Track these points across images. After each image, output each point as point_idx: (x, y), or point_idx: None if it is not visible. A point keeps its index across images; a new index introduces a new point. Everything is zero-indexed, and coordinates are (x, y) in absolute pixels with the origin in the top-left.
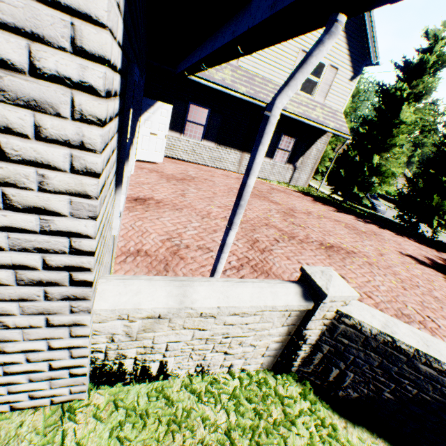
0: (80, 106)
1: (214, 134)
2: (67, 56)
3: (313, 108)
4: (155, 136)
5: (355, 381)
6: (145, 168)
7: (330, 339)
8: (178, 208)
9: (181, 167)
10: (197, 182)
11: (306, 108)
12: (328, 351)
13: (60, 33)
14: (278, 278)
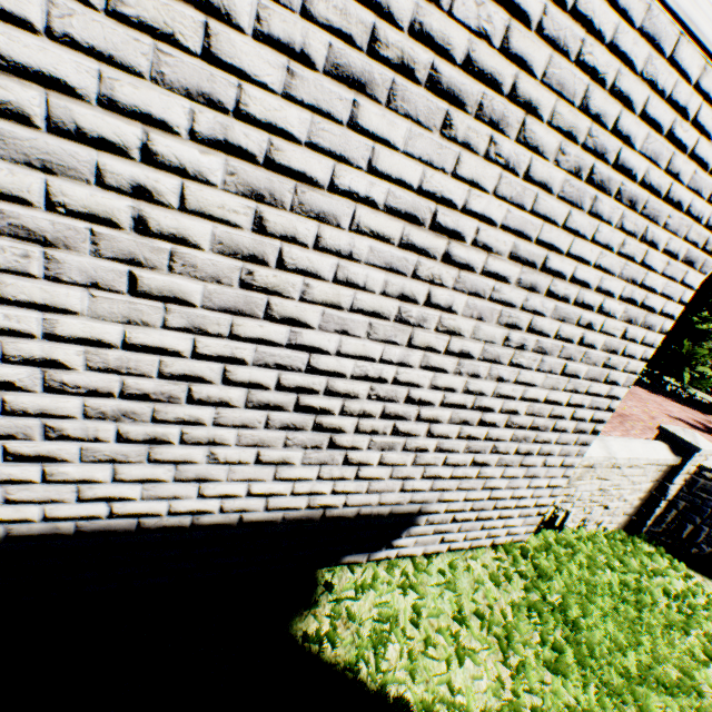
0: (663, 325)
1: None
2: (673, 304)
3: None
4: None
5: (709, 535)
6: None
7: (687, 494)
8: None
9: None
10: None
11: None
12: (683, 507)
13: (678, 295)
14: None
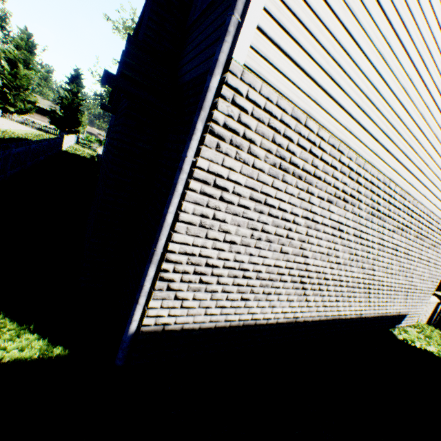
0: None
1: None
2: None
3: None
4: None
5: None
6: None
7: None
8: None
9: None
10: None
11: None
12: (440, 315)
13: None
14: None
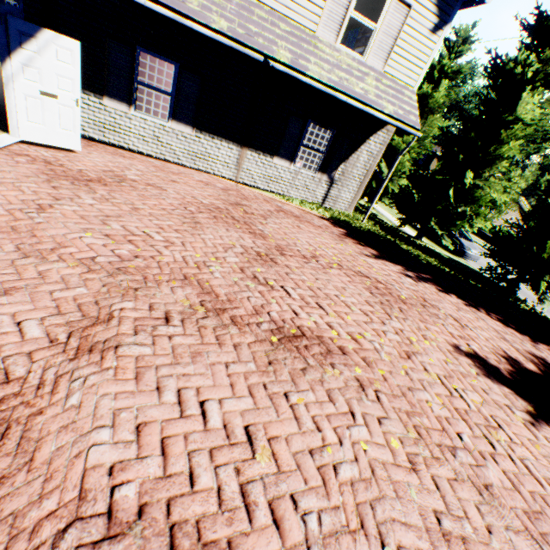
0: None
1: (189, 111)
2: None
3: (361, 76)
4: (55, 100)
5: None
6: (27, 156)
7: None
8: None
9: (122, 162)
10: (123, 187)
11: (348, 75)
12: None
13: None
14: (18, 455)
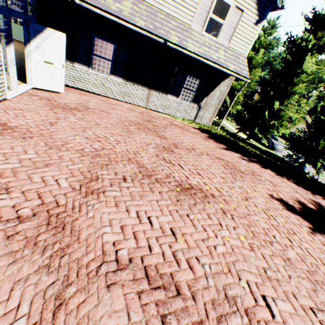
0: None
1: (121, 69)
2: None
3: (216, 50)
4: (51, 65)
5: None
6: (37, 96)
7: None
8: (28, 137)
9: (85, 98)
10: (89, 112)
11: (209, 49)
12: None
13: None
14: (72, 236)
